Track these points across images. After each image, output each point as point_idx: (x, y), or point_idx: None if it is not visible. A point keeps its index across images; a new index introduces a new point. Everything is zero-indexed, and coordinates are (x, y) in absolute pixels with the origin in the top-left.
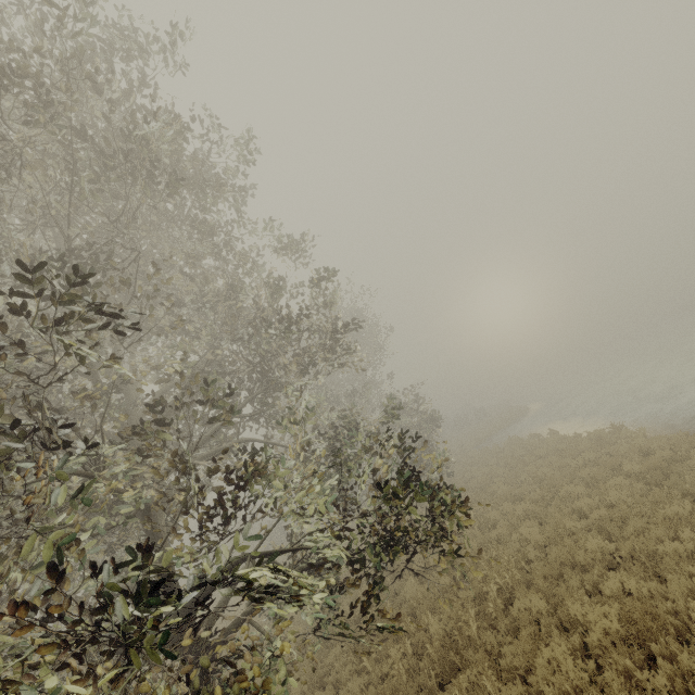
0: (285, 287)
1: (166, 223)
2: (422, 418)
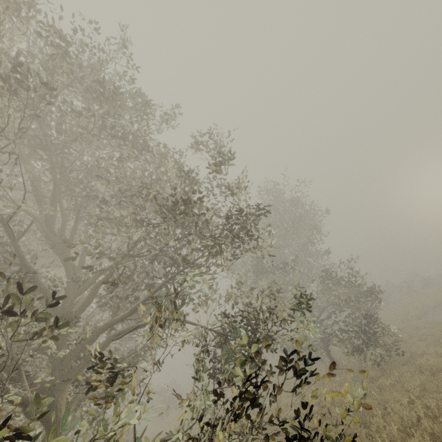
0: (198, 181)
1: (97, 139)
2: (359, 290)
